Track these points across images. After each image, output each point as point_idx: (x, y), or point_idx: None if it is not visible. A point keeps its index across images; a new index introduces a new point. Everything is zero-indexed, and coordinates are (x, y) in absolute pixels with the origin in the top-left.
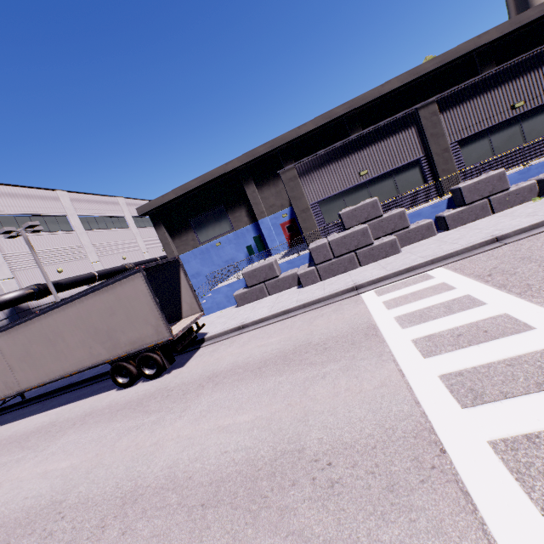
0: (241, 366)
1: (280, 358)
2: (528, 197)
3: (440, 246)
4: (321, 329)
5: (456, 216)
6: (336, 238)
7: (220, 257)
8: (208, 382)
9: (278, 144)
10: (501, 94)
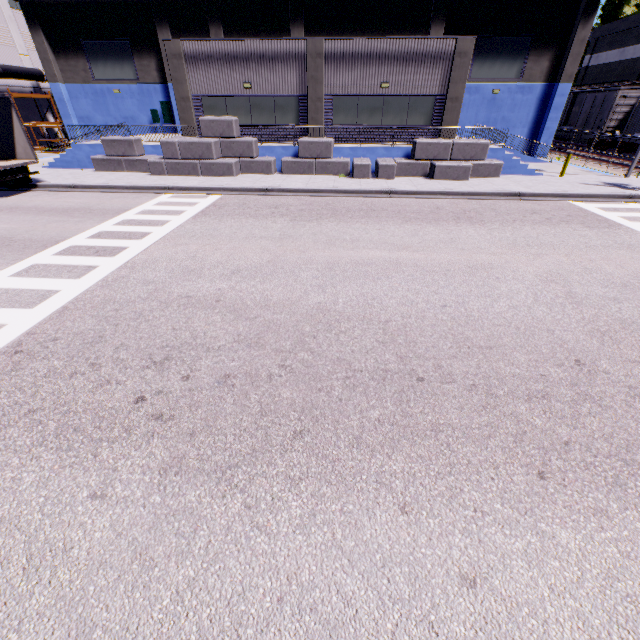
0: (38, 208)
1: (63, 210)
2: (341, 172)
3: (249, 182)
4: (109, 204)
5: (290, 165)
6: (184, 142)
7: (119, 109)
8: (8, 210)
9: None
10: (377, 67)
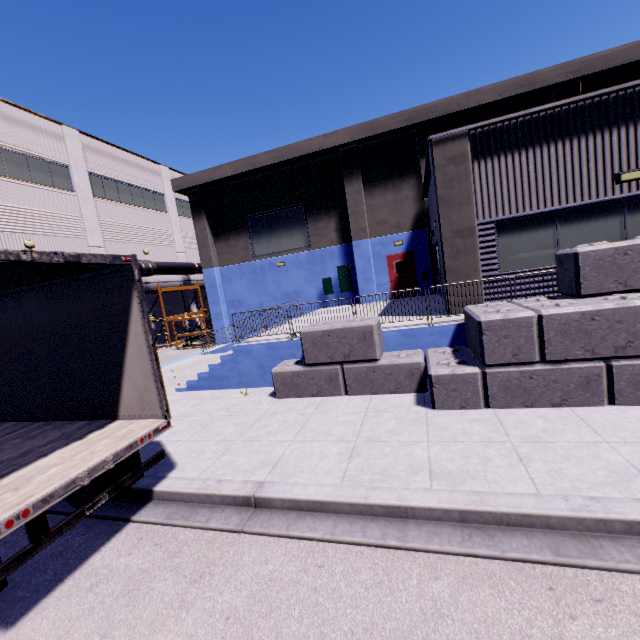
0: None
1: None
2: None
3: None
4: None
5: None
6: (565, 312)
7: (279, 284)
8: None
9: (421, 118)
10: None
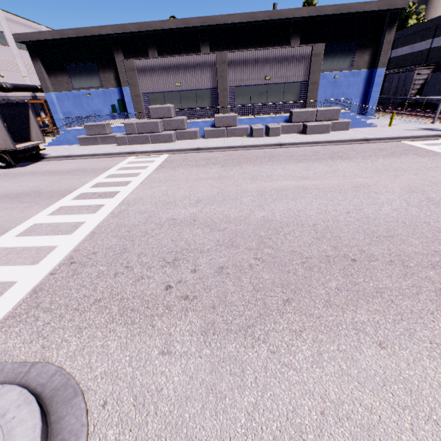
0: (49, 171)
1: (67, 171)
2: (244, 134)
3: (185, 145)
4: (96, 165)
5: (209, 132)
6: (140, 122)
7: (90, 106)
8: (30, 174)
9: (145, 29)
10: (262, 67)
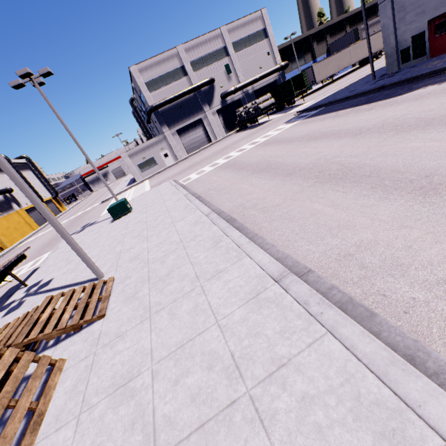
0: None
1: None
2: None
3: None
4: None
5: None
6: None
7: None
8: None
9: (326, 26)
10: None
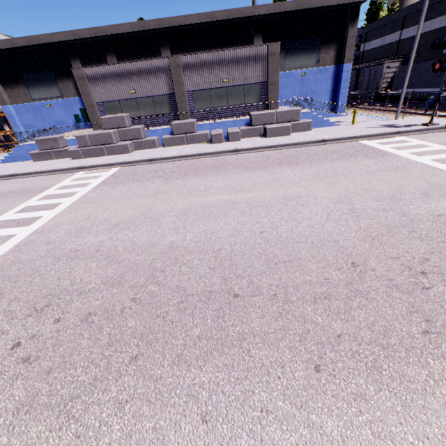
0: None
1: (3, 193)
2: (204, 140)
3: (140, 156)
4: (38, 185)
5: (168, 140)
6: (92, 134)
7: (51, 117)
8: None
9: (100, 34)
10: (218, 69)
